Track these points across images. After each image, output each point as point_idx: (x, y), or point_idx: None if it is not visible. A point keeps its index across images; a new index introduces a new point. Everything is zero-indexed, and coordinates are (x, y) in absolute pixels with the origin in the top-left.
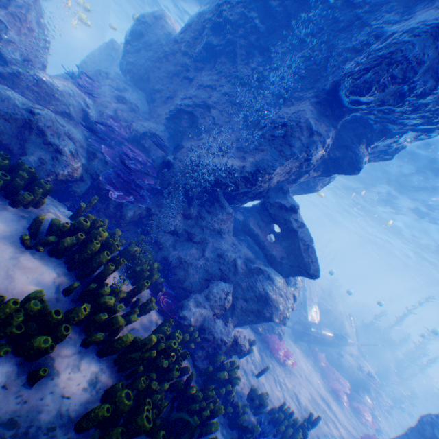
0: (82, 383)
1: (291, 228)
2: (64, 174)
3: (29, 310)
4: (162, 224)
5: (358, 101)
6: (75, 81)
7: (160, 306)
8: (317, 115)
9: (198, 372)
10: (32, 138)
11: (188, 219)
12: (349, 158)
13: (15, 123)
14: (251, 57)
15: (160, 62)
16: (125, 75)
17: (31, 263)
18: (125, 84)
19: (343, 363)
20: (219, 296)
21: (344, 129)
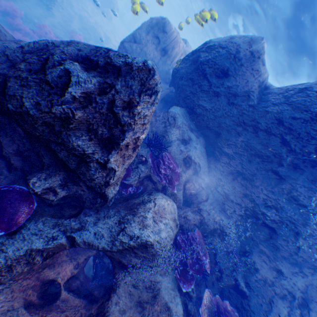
0: None
1: None
2: None
3: None
4: None
5: None
6: (150, 151)
7: None
8: None
9: None
10: None
11: None
12: None
13: None
14: None
15: (243, 127)
16: (188, 110)
17: None
18: (189, 129)
19: None
20: None
21: None
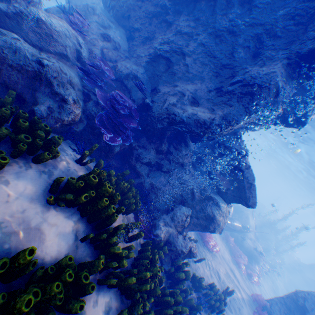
0: (100, 314)
1: (239, 168)
2: (68, 120)
3: (66, 282)
4: (139, 157)
5: None
6: (67, 17)
7: (140, 227)
8: (285, 77)
9: (163, 270)
10: (41, 88)
11: (160, 154)
12: (299, 115)
13: (26, 74)
14: (231, 7)
15: (141, 1)
16: (108, 10)
17: (55, 218)
18: (109, 20)
19: (244, 244)
20: (181, 218)
21: (302, 90)
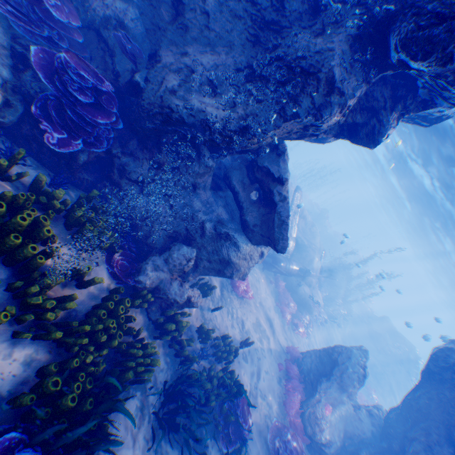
0: (15, 367)
1: (272, 200)
2: None
3: None
4: (126, 171)
5: (408, 64)
6: None
7: (114, 269)
8: (349, 61)
9: (150, 319)
10: None
11: (159, 169)
12: (371, 126)
13: None
14: None
15: None
16: None
17: None
18: None
19: (298, 291)
20: (178, 261)
21: (382, 84)
